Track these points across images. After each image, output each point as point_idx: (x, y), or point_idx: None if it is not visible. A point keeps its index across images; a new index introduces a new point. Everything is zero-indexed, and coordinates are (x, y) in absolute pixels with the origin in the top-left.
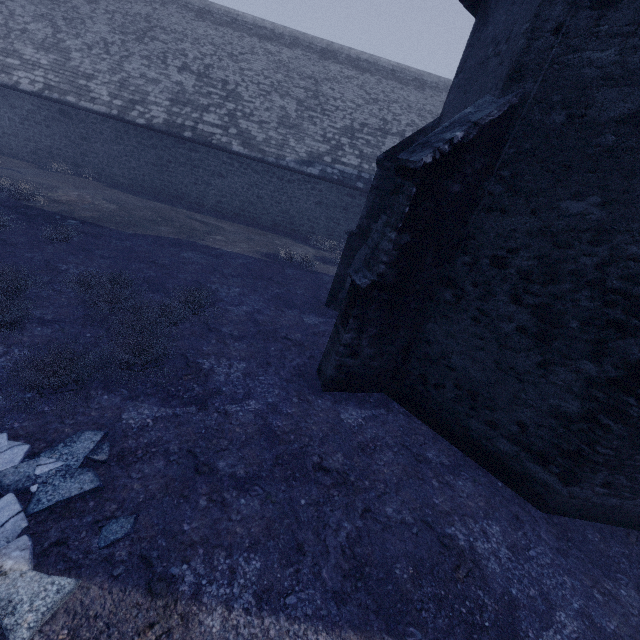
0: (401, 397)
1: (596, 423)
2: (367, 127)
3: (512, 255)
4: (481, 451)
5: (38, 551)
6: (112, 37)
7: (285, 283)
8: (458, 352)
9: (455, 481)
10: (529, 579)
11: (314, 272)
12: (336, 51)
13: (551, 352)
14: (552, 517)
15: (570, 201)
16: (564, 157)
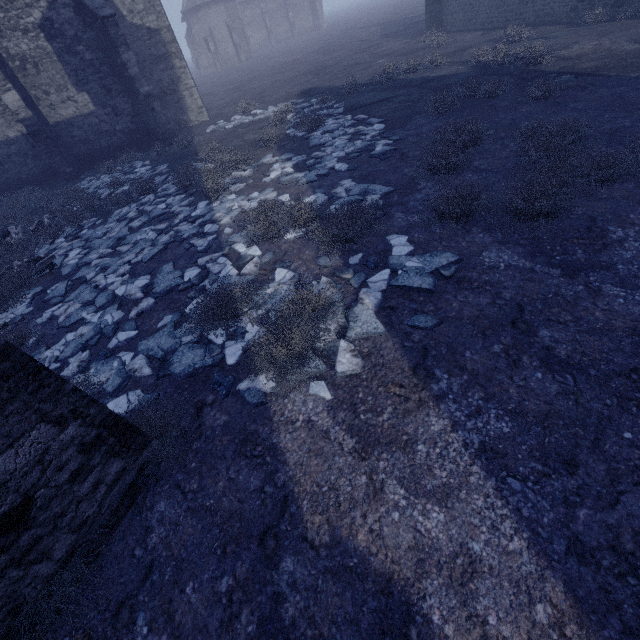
0: None
1: None
2: None
3: None
4: None
5: (382, 305)
6: None
7: None
8: None
9: None
10: None
11: None
12: None
13: None
14: None
15: None
16: None
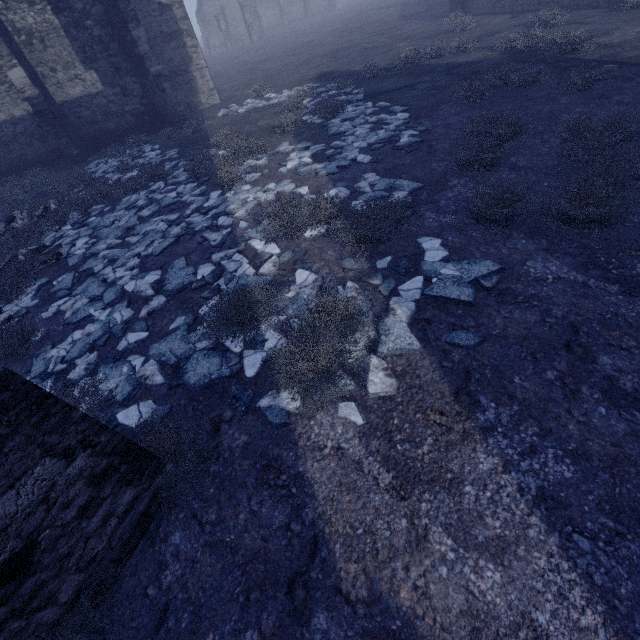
0: None
1: None
2: None
3: None
4: None
5: (415, 317)
6: None
7: None
8: None
9: None
10: None
11: None
12: None
13: None
14: None
15: None
16: None
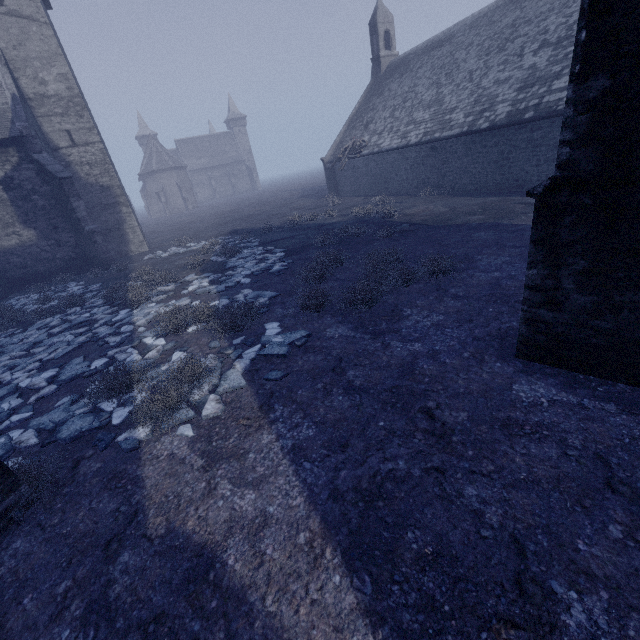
0: None
1: None
2: None
3: None
4: None
5: (250, 369)
6: (477, 65)
7: None
8: None
9: None
10: None
11: None
12: None
13: None
14: None
15: None
16: None
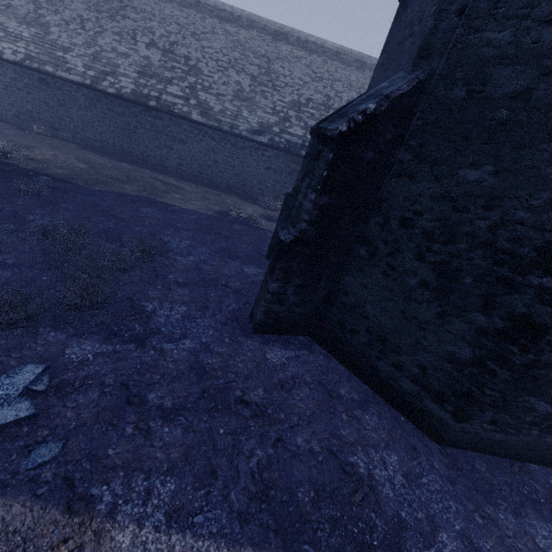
0: (322, 340)
1: (484, 368)
2: (312, 102)
3: (417, 217)
4: (388, 389)
5: None
6: (88, 14)
7: (231, 237)
8: (370, 302)
9: (362, 415)
10: (418, 503)
11: (259, 228)
12: (287, 33)
13: (448, 304)
14: (446, 449)
15: (468, 169)
16: (464, 129)
